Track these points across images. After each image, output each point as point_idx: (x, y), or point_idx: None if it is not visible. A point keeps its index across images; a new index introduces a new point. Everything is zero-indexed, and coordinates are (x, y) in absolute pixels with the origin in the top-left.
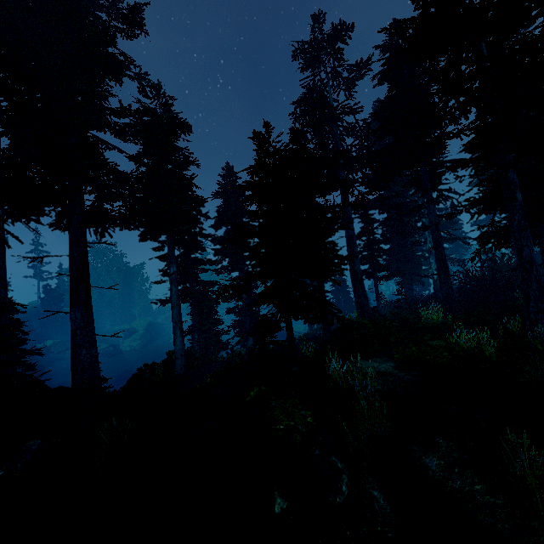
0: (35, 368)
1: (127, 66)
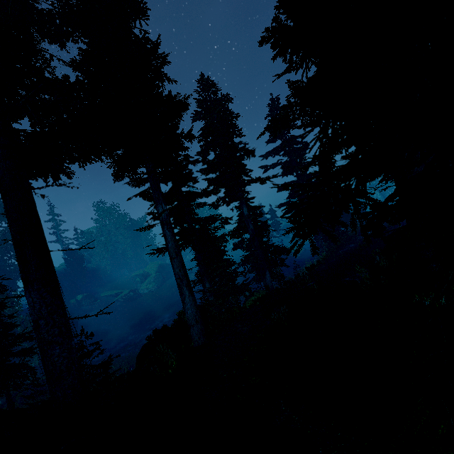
0: (30, 355)
1: None
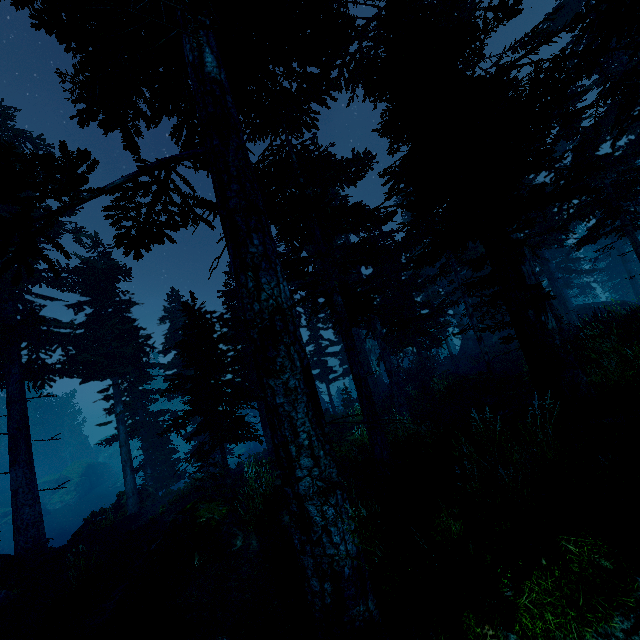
0: None
1: (62, 222)
